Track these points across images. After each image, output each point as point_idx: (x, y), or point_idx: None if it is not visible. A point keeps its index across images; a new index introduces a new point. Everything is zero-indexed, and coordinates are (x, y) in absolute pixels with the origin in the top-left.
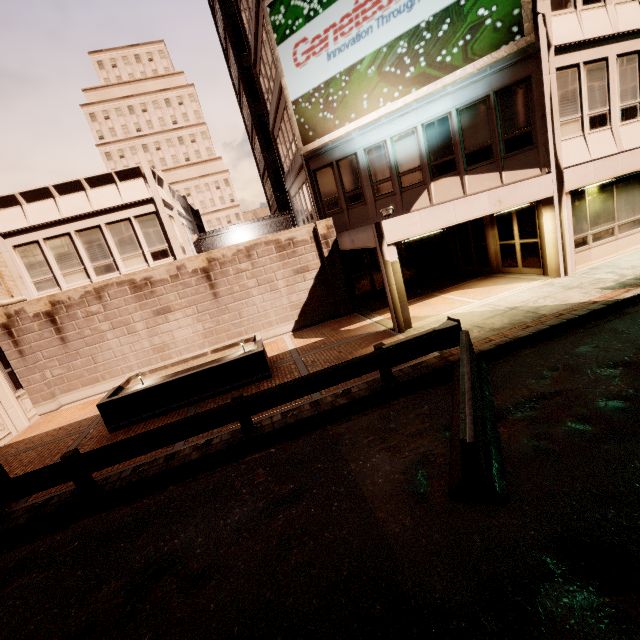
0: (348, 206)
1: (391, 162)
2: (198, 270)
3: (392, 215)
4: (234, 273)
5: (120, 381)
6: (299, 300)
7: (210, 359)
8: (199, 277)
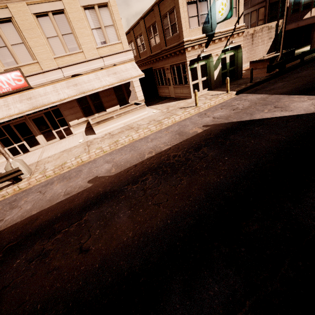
0: (279, 17)
1: (301, 1)
2: (251, 34)
3: (296, 20)
4: (257, 36)
5: (255, 60)
6: (267, 49)
7: (271, 56)
8: (250, 36)
